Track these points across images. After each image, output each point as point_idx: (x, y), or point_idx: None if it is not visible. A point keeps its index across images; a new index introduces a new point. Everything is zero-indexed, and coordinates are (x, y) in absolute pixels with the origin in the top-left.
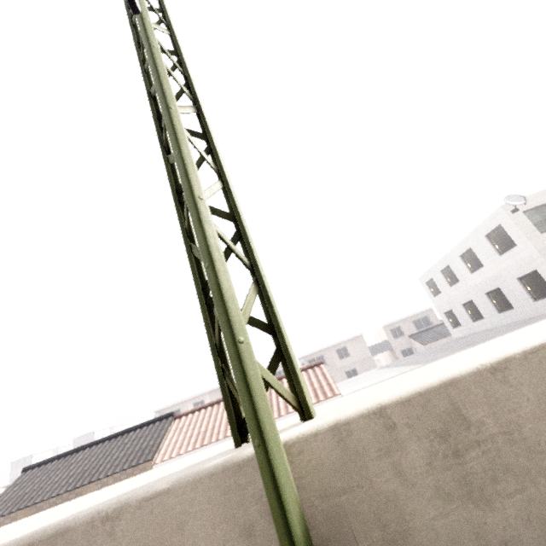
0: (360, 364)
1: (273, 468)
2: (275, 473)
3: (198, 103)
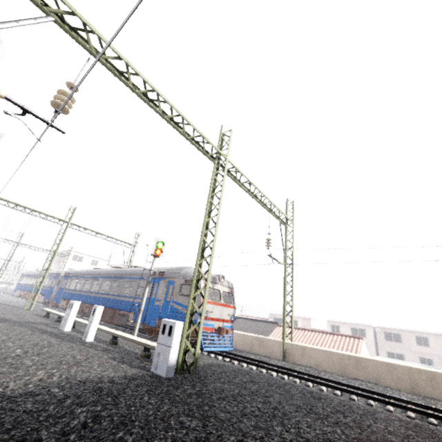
0: (438, 359)
1: (283, 343)
2: (283, 344)
3: (292, 279)
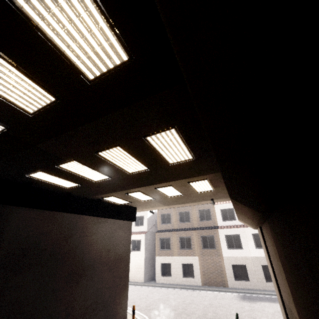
0: None
1: None
2: None
3: None
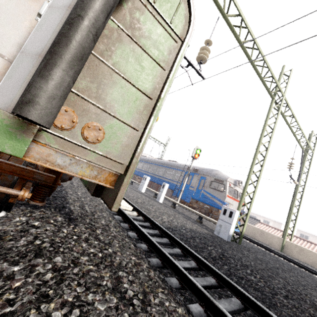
0: None
1: (284, 240)
2: (284, 240)
3: (301, 197)
